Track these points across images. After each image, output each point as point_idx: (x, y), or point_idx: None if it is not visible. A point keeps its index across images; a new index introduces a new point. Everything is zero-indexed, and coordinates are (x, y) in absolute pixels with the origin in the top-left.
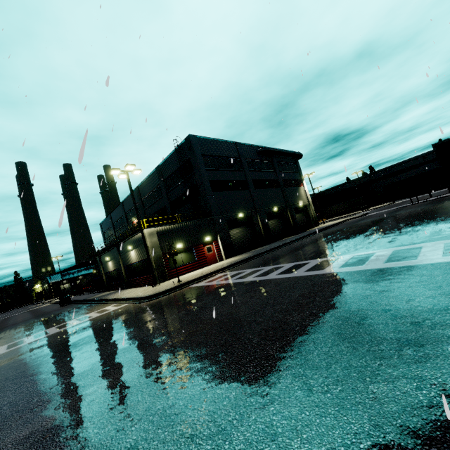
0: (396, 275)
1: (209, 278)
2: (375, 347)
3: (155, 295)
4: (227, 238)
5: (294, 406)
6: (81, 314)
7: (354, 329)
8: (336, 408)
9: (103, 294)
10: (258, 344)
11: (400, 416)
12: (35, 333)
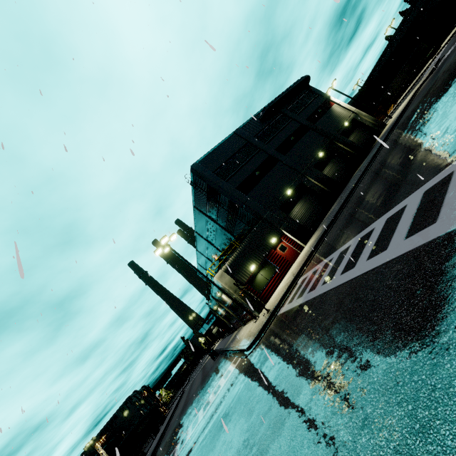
0: None
1: (292, 291)
2: None
3: (253, 343)
4: (292, 224)
5: None
6: (217, 380)
7: None
8: None
9: (232, 339)
10: None
11: None
12: (193, 419)
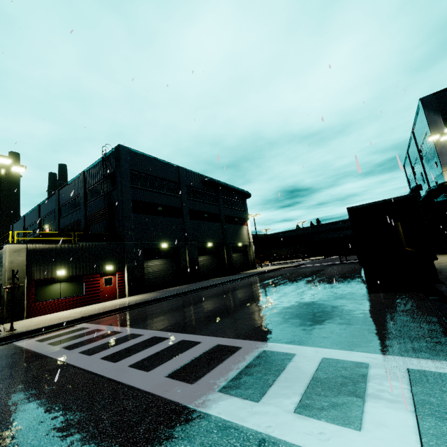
0: None
1: (61, 329)
2: None
3: None
4: (138, 270)
5: None
6: None
7: None
8: None
9: None
10: None
11: None
12: None
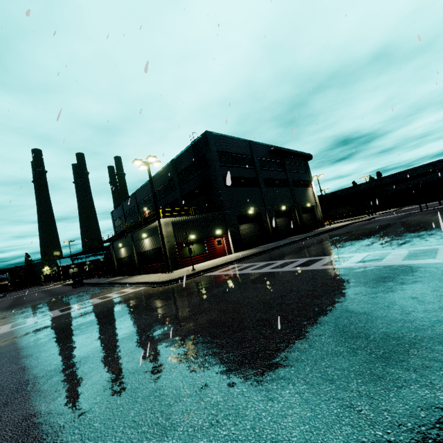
0: (416, 271)
1: (221, 268)
2: (408, 324)
3: (172, 281)
4: (236, 233)
5: (343, 362)
6: (99, 294)
7: (385, 311)
8: (382, 364)
9: (115, 279)
10: (294, 320)
11: (442, 369)
12: (59, 308)
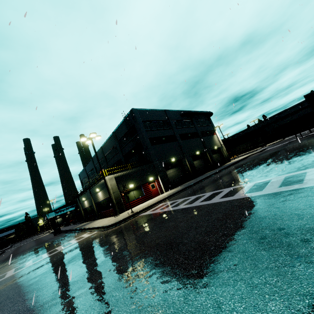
0: (287, 198)
1: (153, 207)
2: (272, 264)
3: (115, 224)
4: (165, 177)
5: None
6: (65, 241)
7: (256, 247)
8: None
9: (82, 225)
10: (182, 264)
11: None
12: (34, 258)
